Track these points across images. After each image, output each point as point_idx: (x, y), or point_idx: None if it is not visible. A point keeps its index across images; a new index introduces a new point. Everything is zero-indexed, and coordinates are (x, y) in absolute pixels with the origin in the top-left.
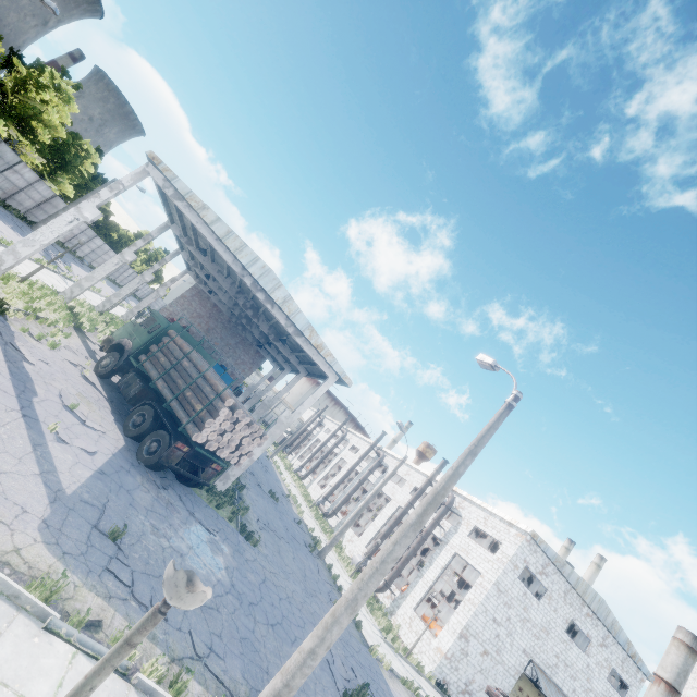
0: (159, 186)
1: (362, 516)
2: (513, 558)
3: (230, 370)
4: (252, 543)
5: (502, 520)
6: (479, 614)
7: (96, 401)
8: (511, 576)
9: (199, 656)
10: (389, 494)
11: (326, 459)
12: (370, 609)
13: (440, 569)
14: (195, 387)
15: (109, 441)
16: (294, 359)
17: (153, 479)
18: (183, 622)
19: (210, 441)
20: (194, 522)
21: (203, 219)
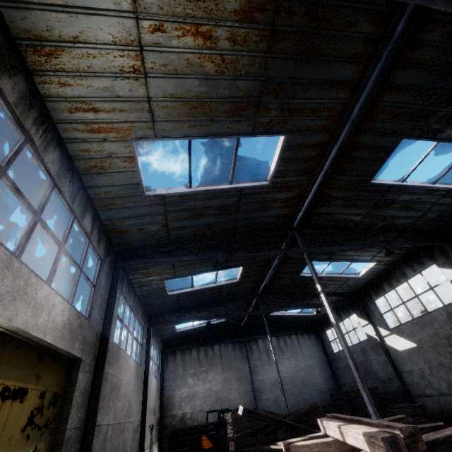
0: None
1: None
2: None
3: None
4: None
5: None
6: None
7: None
8: None
9: None
10: None
11: None
12: None
13: None
14: None
15: None
16: None
17: None
18: None
19: None
20: None
21: None
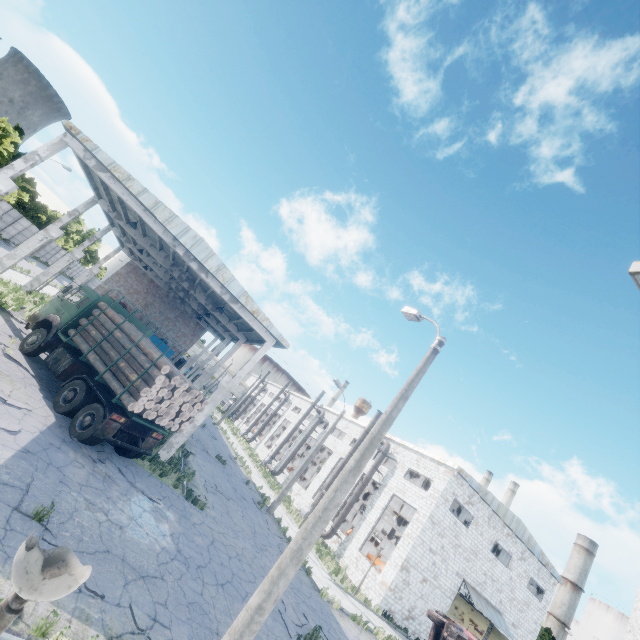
0: (80, 158)
1: (307, 470)
2: (443, 492)
3: (171, 343)
4: (199, 507)
5: (432, 460)
6: (417, 546)
7: (21, 379)
8: (442, 509)
9: (141, 629)
10: (331, 448)
11: (271, 421)
12: (319, 555)
13: (380, 510)
14: (129, 357)
15: (36, 419)
16: (233, 328)
17: (87, 454)
18: (122, 596)
19: (148, 410)
20: (135, 492)
21: (128, 190)
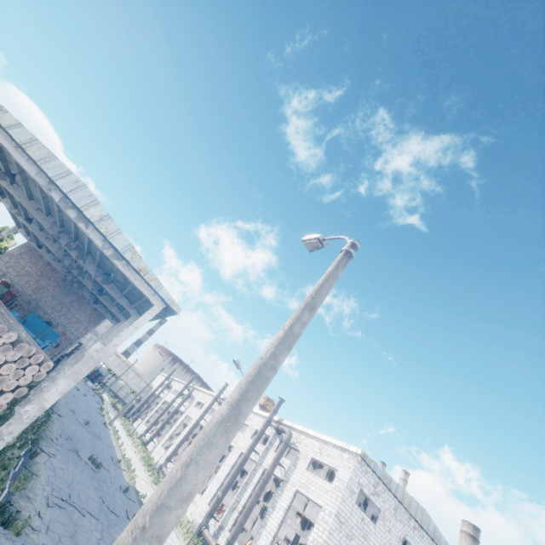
0: None
1: None
2: (349, 483)
3: (61, 330)
4: (13, 532)
5: (335, 446)
6: None
7: None
8: (349, 503)
9: None
10: (231, 443)
11: (172, 419)
12: None
13: (283, 511)
14: None
15: None
16: (125, 302)
17: None
18: None
19: None
20: None
21: None
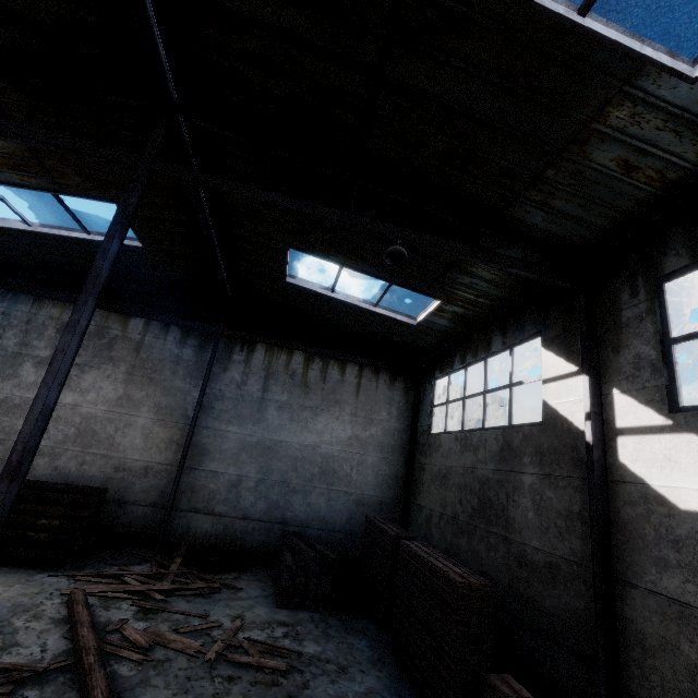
0: None
1: None
2: None
3: None
4: None
5: None
6: None
7: None
8: None
9: None
10: None
11: None
12: None
13: None
14: None
15: None
16: None
17: None
18: None
19: None
20: None
21: None
